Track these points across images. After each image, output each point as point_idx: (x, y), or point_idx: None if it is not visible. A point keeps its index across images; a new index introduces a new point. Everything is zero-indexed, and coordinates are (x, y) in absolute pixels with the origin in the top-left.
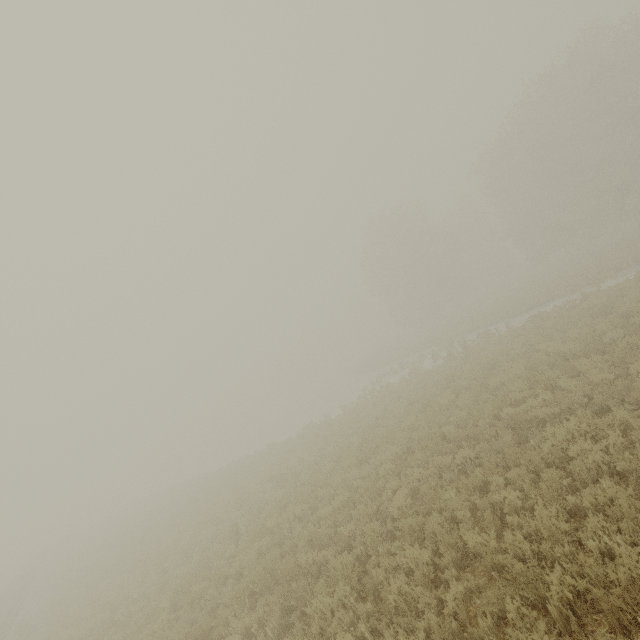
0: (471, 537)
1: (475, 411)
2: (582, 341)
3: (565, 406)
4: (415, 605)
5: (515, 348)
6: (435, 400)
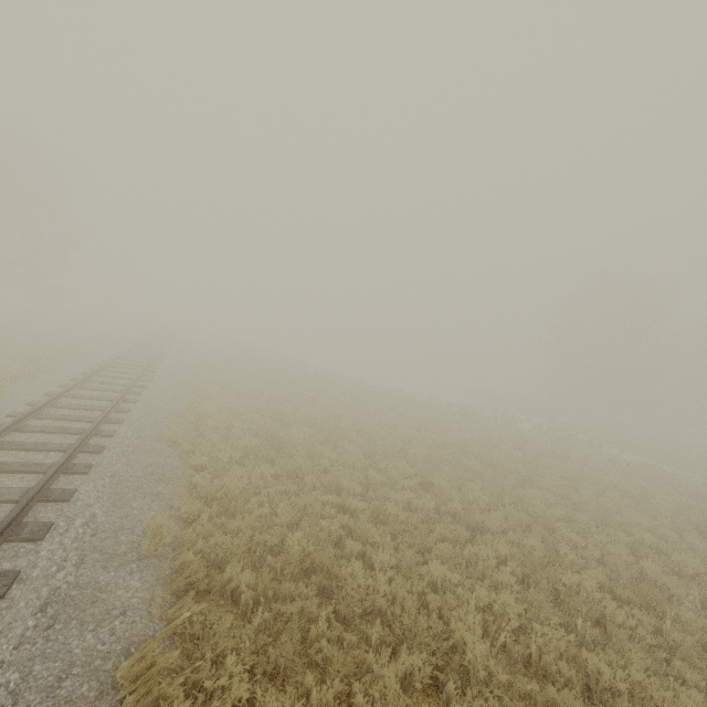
0: (437, 477)
1: (510, 459)
2: (640, 492)
3: (561, 493)
4: (388, 476)
5: (593, 461)
6: (496, 440)
